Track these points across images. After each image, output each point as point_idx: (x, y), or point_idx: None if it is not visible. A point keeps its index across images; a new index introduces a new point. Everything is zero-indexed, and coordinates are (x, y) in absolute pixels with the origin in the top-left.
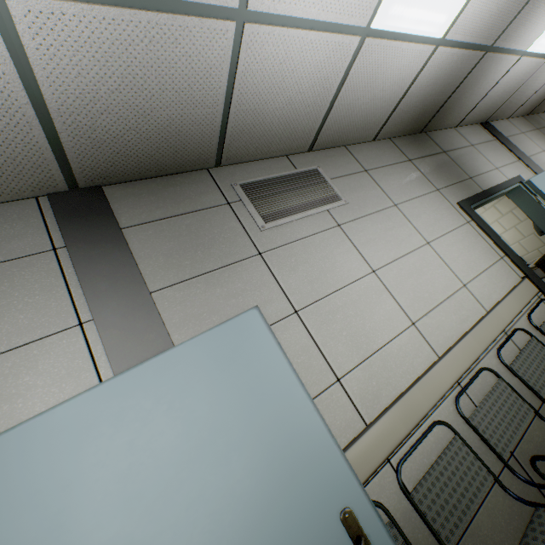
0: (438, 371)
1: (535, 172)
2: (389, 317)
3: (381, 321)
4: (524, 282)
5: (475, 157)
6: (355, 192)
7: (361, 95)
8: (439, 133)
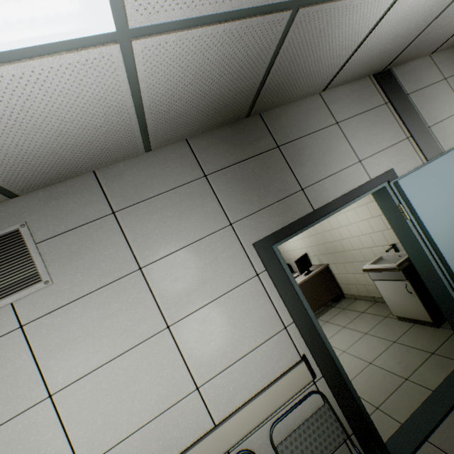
0: None
1: (425, 156)
2: None
3: None
4: (295, 369)
5: (331, 145)
6: (77, 257)
7: (18, 140)
8: (287, 109)
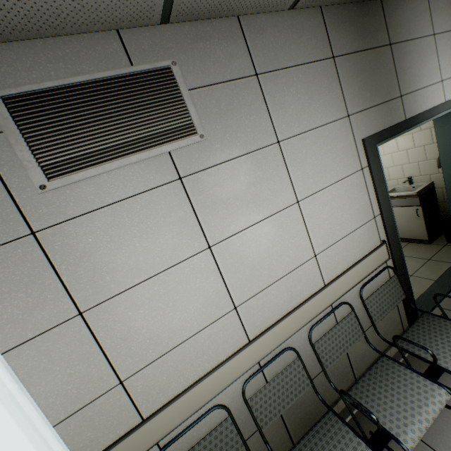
0: (238, 359)
1: None
2: (209, 304)
3: (196, 310)
4: (380, 249)
5: (427, 57)
6: (225, 116)
7: None
8: (402, 3)
